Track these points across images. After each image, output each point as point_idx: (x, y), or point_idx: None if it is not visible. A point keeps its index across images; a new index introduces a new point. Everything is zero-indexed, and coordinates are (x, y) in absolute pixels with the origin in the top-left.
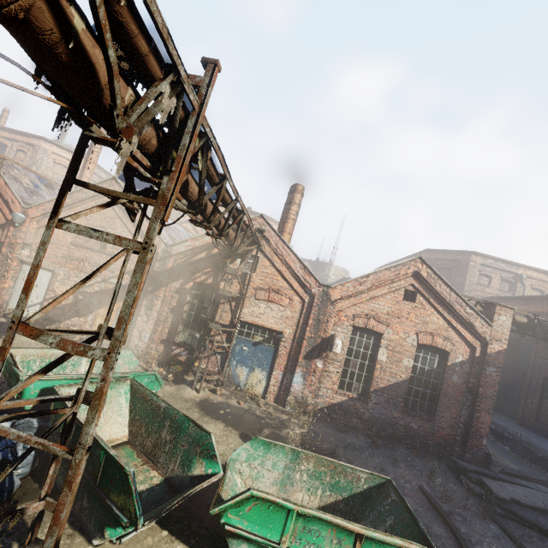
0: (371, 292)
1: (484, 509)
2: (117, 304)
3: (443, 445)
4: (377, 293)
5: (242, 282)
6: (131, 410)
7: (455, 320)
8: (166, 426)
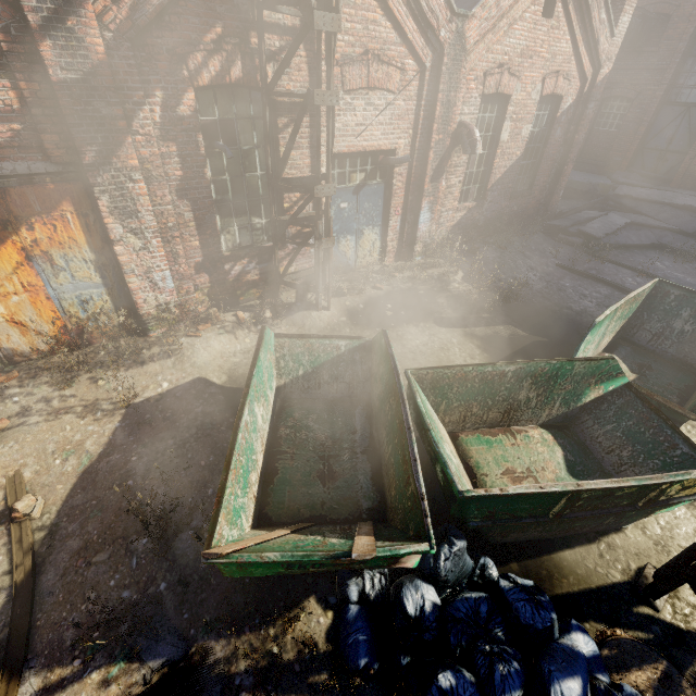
0: (512, 11)
1: (587, 253)
2: (12, 242)
3: (532, 215)
4: (518, 11)
5: (310, 53)
6: (437, 405)
7: (583, 40)
8: (525, 387)
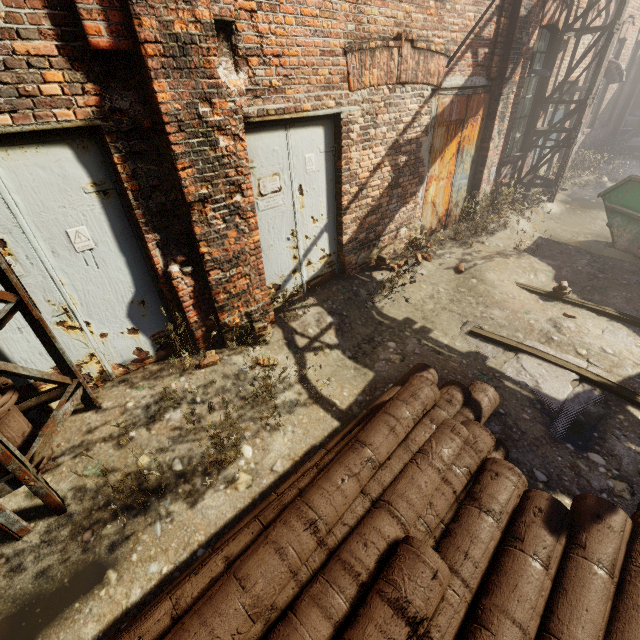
0: None
1: None
2: (458, 137)
3: (605, 142)
4: None
5: (578, 3)
6: None
7: None
8: None
